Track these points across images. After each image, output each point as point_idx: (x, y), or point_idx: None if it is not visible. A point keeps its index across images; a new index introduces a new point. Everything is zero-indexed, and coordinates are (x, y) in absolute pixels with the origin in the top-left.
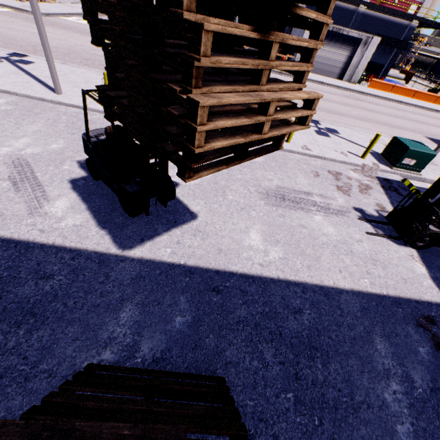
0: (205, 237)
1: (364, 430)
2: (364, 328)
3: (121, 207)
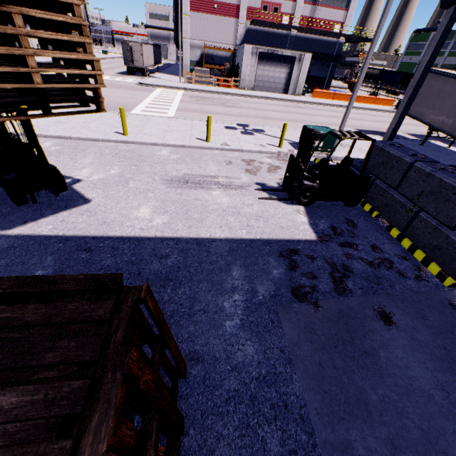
0: (92, 215)
1: (192, 327)
2: (225, 262)
3: (12, 201)
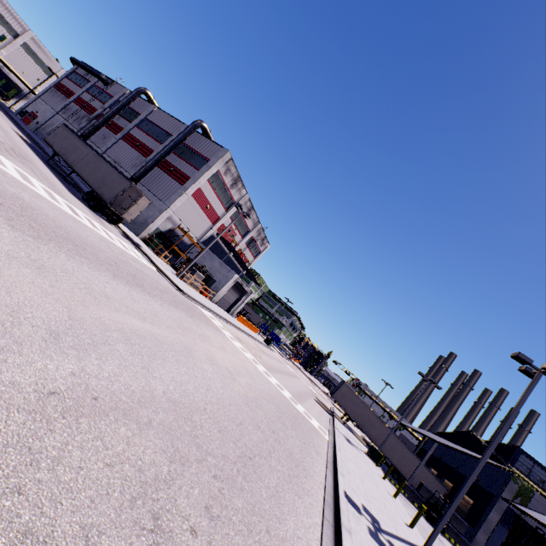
0: None
1: None
2: None
3: None
